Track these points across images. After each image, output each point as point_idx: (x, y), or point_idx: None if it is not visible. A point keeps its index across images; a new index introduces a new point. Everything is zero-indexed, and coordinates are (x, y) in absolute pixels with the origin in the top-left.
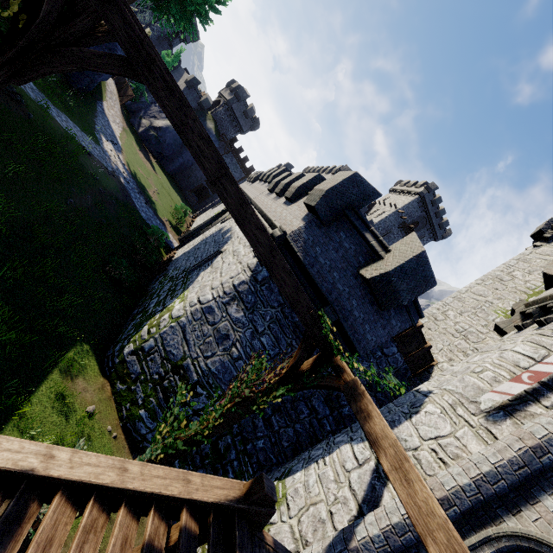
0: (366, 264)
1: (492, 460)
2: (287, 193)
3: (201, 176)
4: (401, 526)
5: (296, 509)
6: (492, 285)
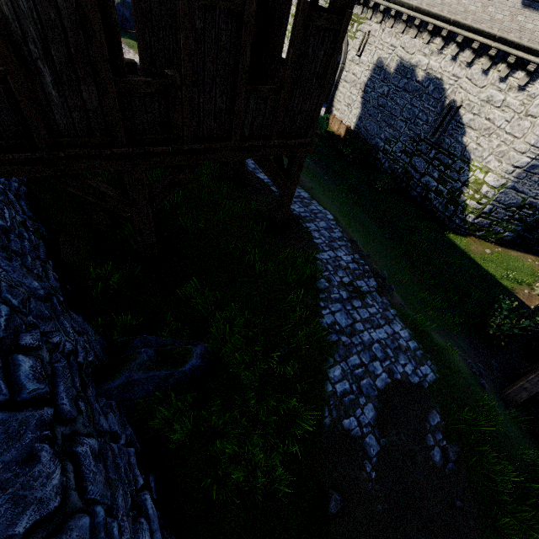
0: None
1: None
2: None
3: None
4: None
5: None
6: None
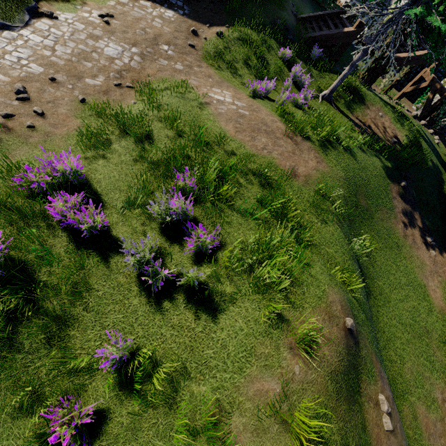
0: None
1: None
2: None
3: None
4: None
5: None
6: None
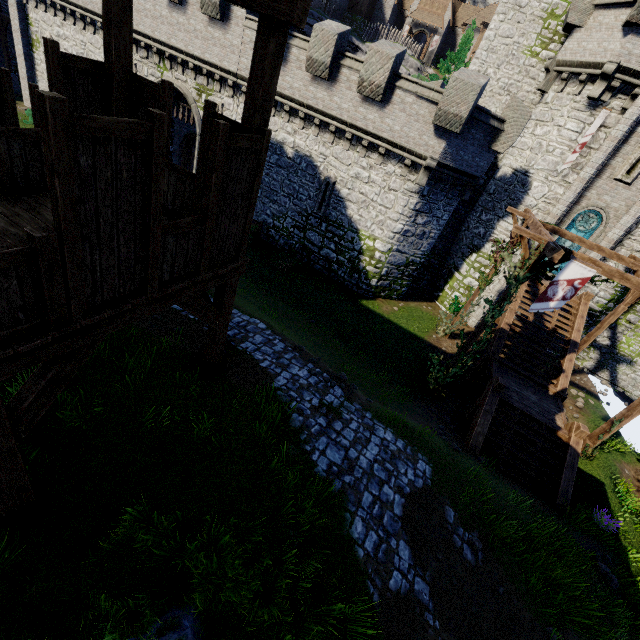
0: (493, 140)
1: (572, 197)
2: (363, 90)
3: None
4: None
5: None
6: (515, 18)
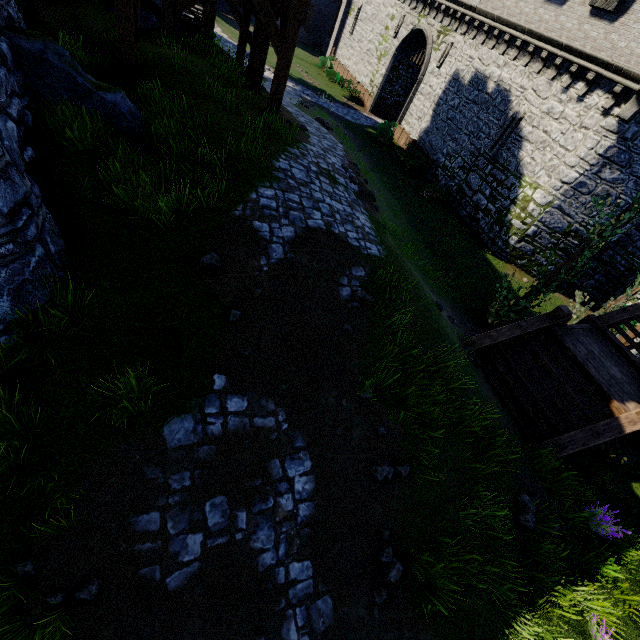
0: None
1: None
2: (596, 0)
3: None
4: None
5: None
6: None
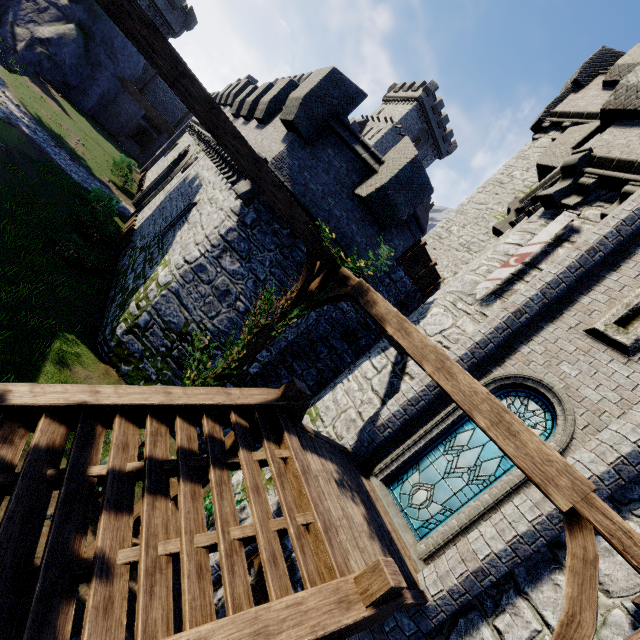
0: (361, 183)
1: (483, 331)
2: (257, 112)
3: (135, 112)
4: (415, 399)
5: (330, 420)
6: (493, 191)
